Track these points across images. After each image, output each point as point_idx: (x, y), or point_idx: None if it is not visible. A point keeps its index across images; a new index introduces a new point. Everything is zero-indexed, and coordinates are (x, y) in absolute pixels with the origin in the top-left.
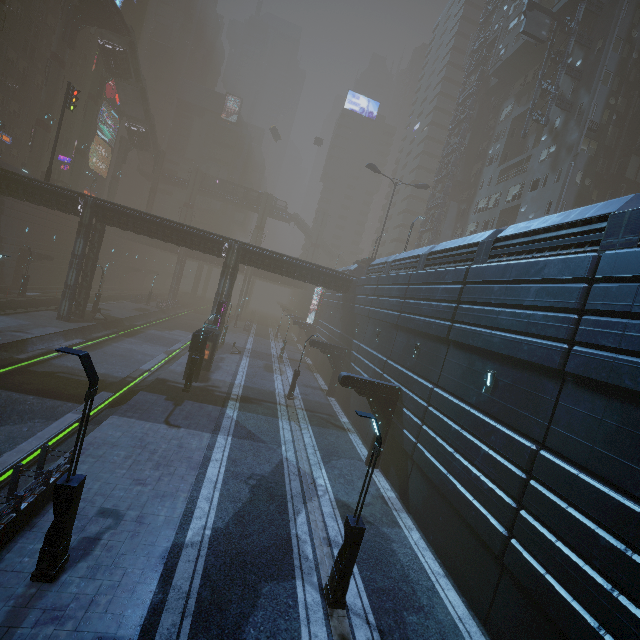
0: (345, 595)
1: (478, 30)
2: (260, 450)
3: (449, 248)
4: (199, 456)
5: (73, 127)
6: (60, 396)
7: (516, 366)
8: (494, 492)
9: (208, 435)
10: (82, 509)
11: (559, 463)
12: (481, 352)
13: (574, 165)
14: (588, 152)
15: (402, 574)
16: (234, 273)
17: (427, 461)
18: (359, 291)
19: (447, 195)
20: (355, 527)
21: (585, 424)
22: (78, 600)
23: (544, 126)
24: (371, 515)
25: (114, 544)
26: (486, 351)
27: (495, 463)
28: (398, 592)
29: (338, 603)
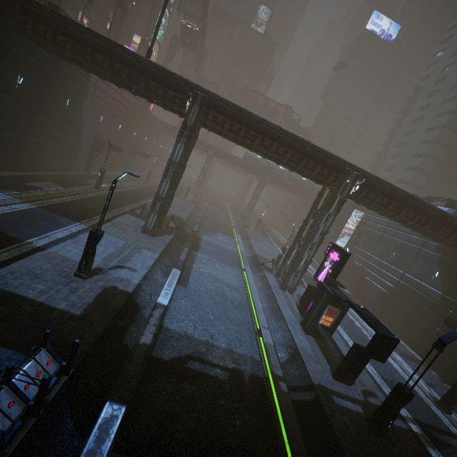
0: None
1: None
2: None
3: None
4: None
5: (136, 18)
6: None
7: None
8: None
9: None
10: None
11: None
12: None
13: None
14: None
15: None
16: (340, 208)
17: None
18: None
19: None
20: None
21: None
22: None
23: None
24: None
25: None
26: None
27: None
28: None
29: None
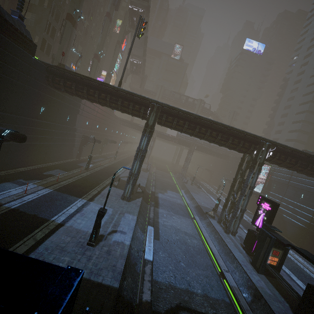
0: None
1: None
2: None
3: None
4: None
5: (103, 62)
6: None
7: None
8: None
9: None
10: None
11: None
12: None
13: None
14: None
15: None
16: (261, 168)
17: None
18: None
19: None
20: None
21: None
22: None
23: None
24: None
25: None
26: None
27: None
28: None
29: None
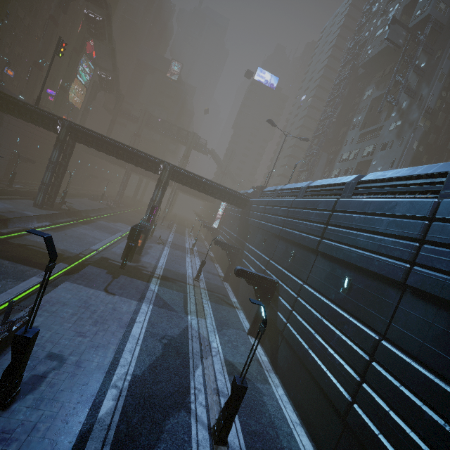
0: (227, 436)
1: (354, 34)
2: (172, 317)
3: (323, 184)
4: (127, 318)
5: (60, 70)
6: (29, 263)
7: (367, 276)
8: (343, 367)
9: (135, 302)
10: (35, 352)
11: (396, 352)
12: (341, 262)
13: (413, 136)
14: (423, 128)
15: (269, 421)
16: (165, 186)
17: (294, 337)
18: (253, 208)
19: (321, 147)
20: (240, 385)
21: (418, 325)
22: (23, 426)
23: (394, 106)
24: (249, 373)
25: (56, 382)
26: (345, 262)
27: (346, 345)
28: (266, 435)
29: (222, 441)
